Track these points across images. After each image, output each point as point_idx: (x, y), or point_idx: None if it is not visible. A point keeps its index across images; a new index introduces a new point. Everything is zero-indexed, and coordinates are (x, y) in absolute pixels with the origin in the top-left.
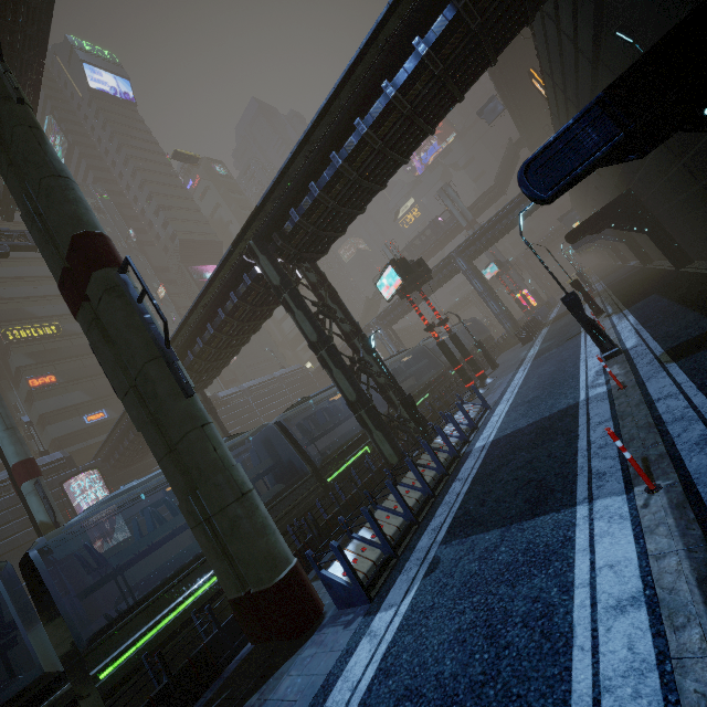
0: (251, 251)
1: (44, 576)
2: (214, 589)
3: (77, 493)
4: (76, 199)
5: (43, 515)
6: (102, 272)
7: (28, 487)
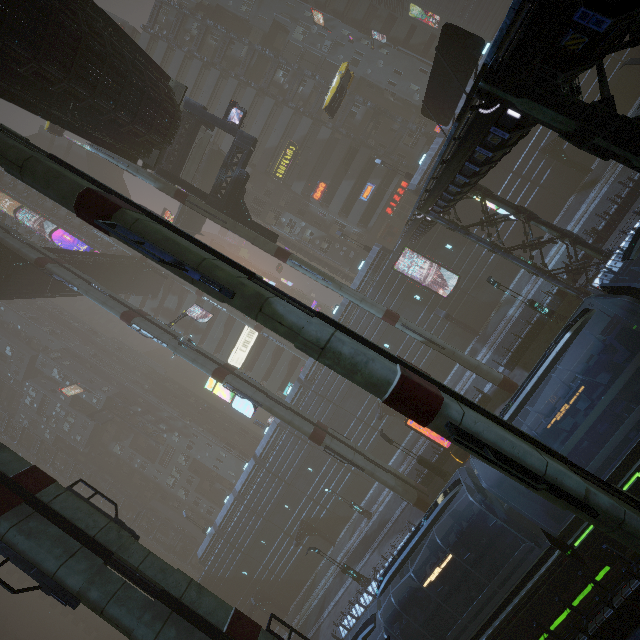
0: (488, 95)
1: (503, 500)
2: (634, 487)
3: (405, 267)
4: (351, 363)
5: (418, 338)
6: (430, 425)
7: (398, 327)
